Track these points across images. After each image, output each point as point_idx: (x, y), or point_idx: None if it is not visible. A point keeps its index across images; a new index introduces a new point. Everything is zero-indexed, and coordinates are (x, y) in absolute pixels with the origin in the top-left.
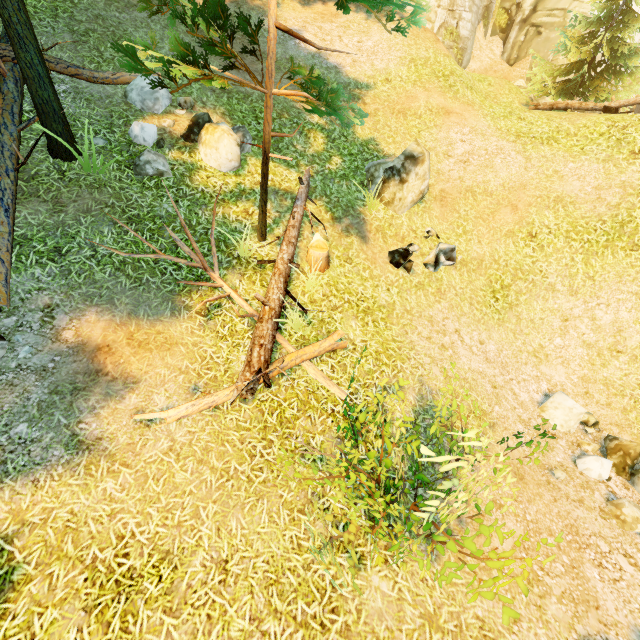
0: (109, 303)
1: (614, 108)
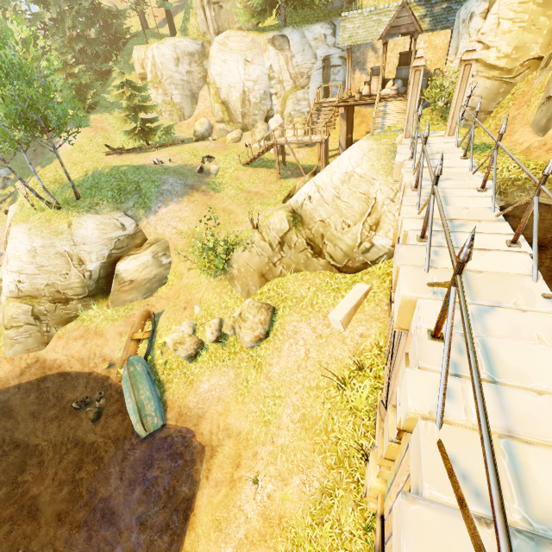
0: None
1: (108, 152)
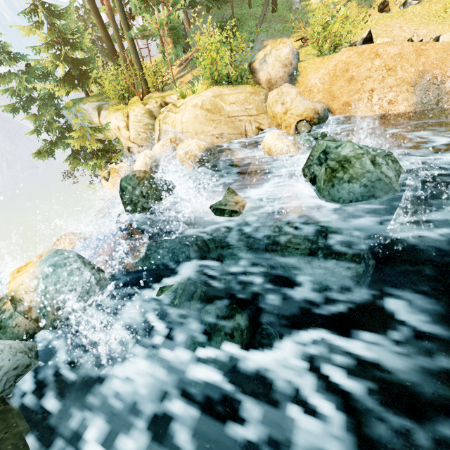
0: (274, 38)
1: None
